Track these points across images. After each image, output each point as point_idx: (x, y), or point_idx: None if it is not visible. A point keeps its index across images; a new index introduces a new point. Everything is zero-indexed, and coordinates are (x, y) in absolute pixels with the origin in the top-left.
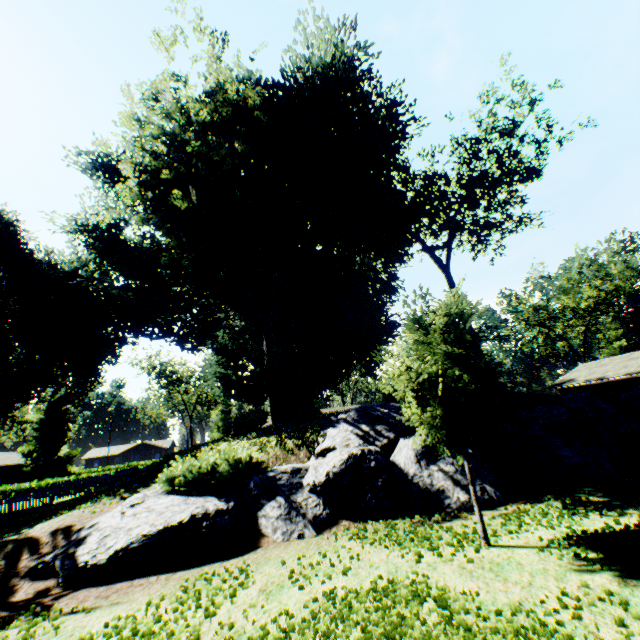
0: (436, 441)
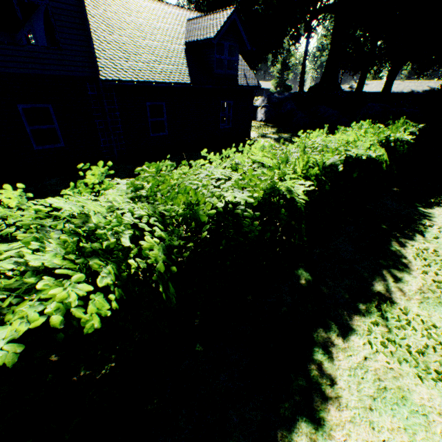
0: (267, 107)
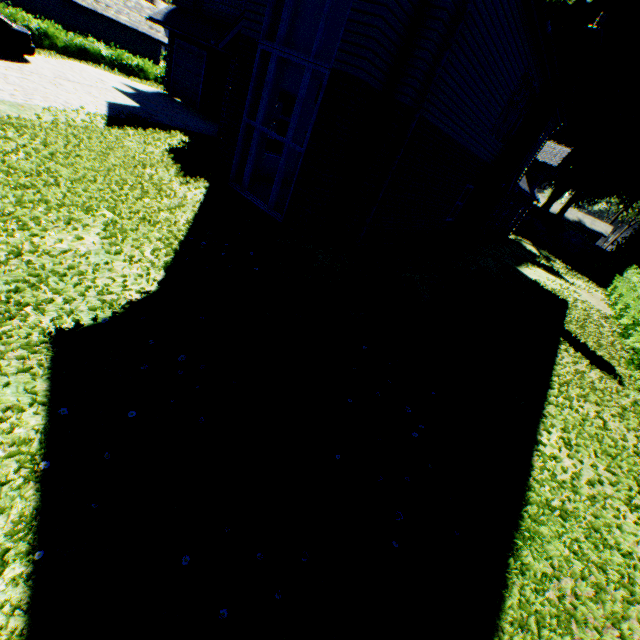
0: None
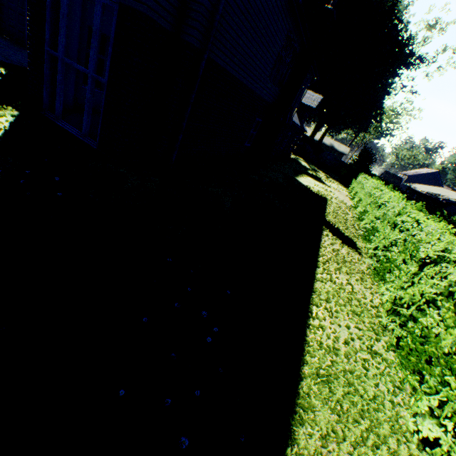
0: None
